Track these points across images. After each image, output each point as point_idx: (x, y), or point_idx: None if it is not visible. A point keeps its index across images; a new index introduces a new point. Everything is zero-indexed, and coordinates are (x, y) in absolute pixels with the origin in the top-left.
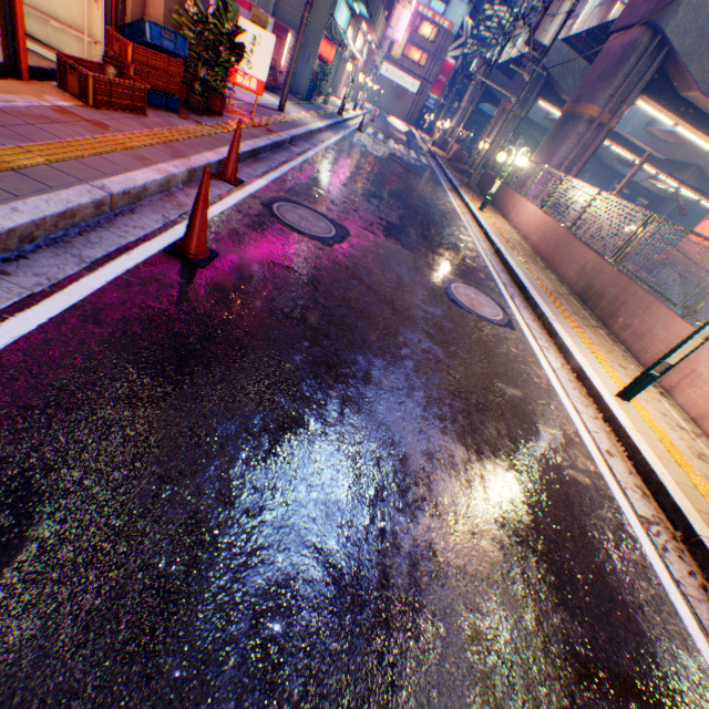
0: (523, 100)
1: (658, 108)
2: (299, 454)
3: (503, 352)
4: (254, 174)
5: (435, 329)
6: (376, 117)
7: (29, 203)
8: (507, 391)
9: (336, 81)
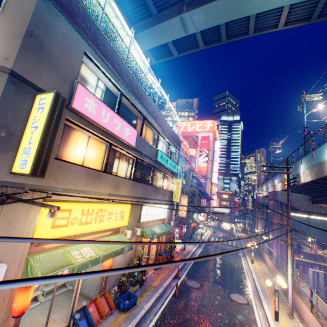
0: (261, 212)
1: (297, 213)
2: (194, 323)
3: (241, 310)
4: (181, 273)
5: (222, 305)
6: (215, 227)
7: (158, 290)
8: (239, 318)
9: (198, 224)
